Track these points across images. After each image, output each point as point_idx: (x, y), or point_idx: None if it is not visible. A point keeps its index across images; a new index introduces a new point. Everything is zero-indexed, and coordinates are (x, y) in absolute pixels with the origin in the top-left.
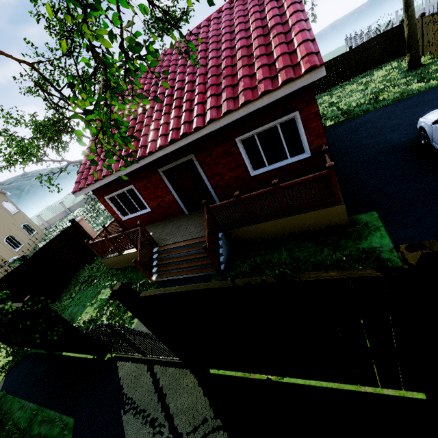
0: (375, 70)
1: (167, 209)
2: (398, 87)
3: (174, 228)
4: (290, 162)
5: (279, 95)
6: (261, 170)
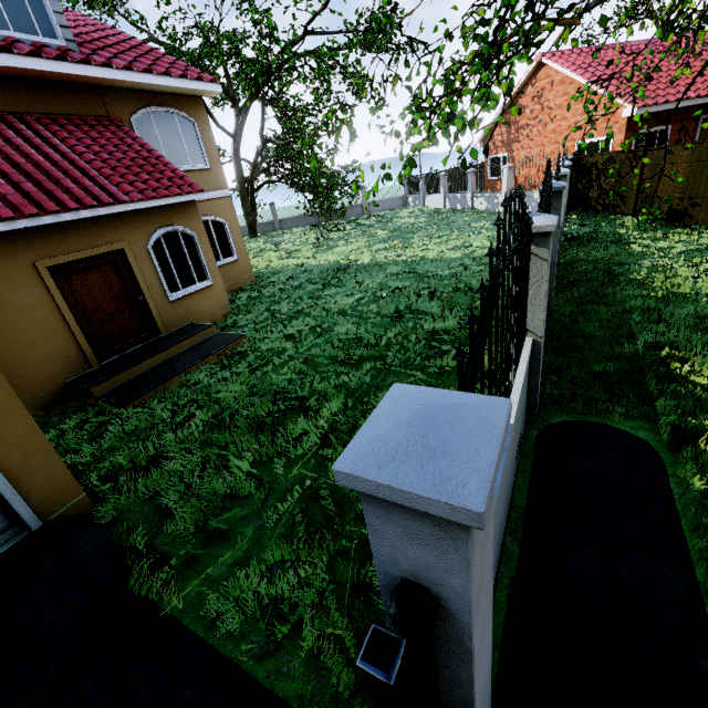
0: None
1: None
2: None
3: None
4: None
5: None
6: None
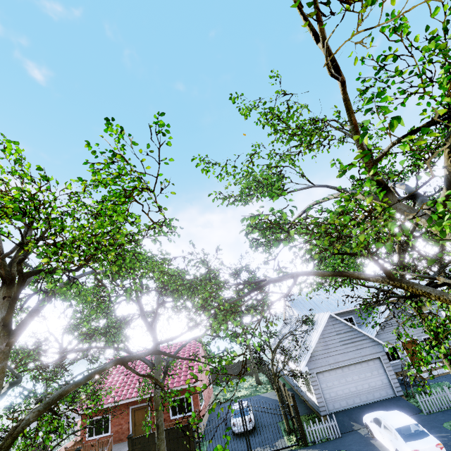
0: (250, 376)
1: (121, 434)
2: (247, 391)
3: (123, 446)
4: (187, 415)
5: (186, 387)
6: (175, 416)
